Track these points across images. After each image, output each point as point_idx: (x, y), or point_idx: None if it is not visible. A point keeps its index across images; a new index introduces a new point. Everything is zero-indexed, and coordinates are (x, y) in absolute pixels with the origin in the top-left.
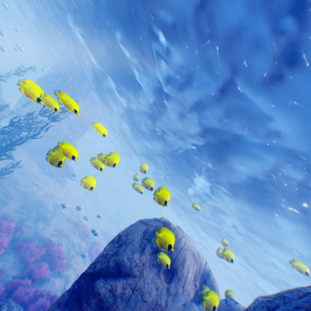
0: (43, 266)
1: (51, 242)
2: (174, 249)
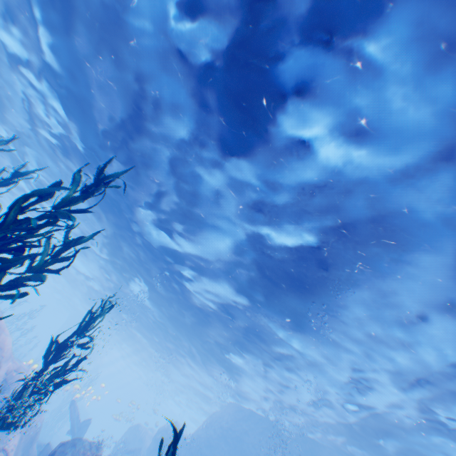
0: None
1: None
2: (141, 432)
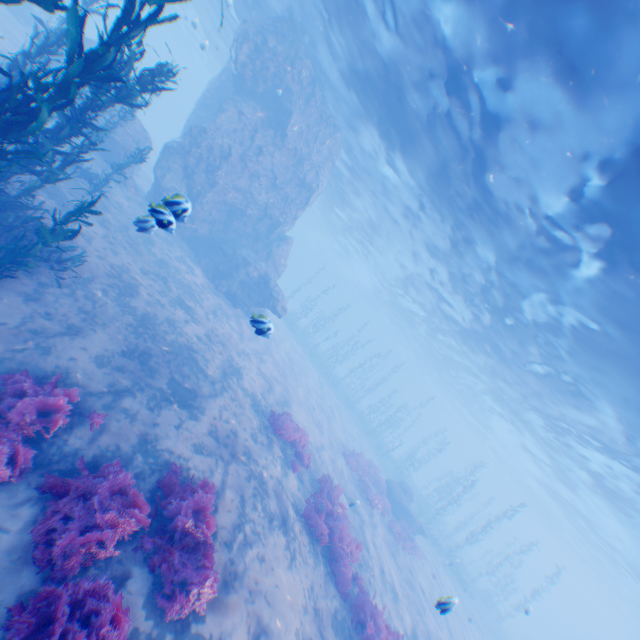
0: (98, 606)
1: (178, 482)
2: None
